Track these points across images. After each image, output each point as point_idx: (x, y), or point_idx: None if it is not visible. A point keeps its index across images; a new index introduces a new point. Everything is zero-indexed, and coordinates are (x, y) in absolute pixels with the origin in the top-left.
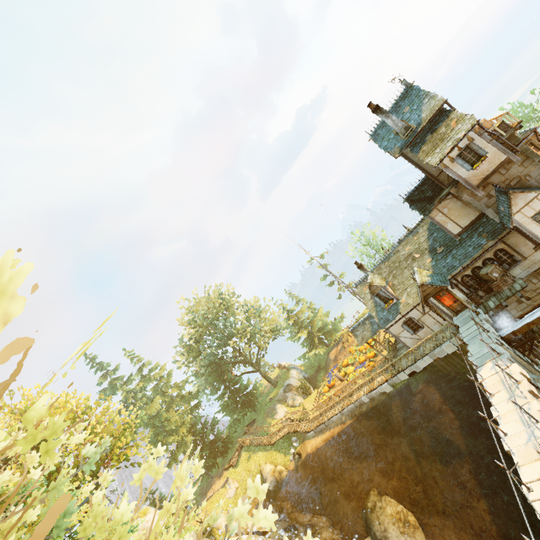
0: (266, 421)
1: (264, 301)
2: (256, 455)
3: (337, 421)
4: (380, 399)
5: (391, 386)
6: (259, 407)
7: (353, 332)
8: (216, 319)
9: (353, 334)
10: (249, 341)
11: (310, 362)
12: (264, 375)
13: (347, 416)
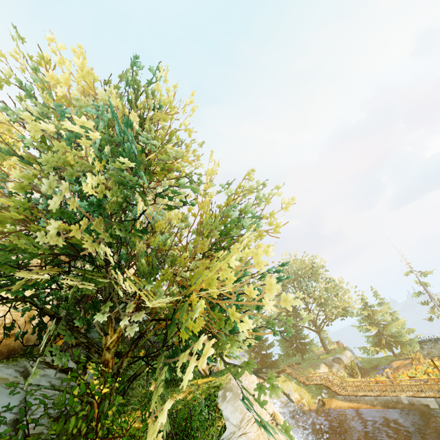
0: (308, 368)
1: (346, 285)
2: (291, 383)
3: (368, 401)
4: (420, 408)
5: (437, 404)
6: (307, 359)
7: (419, 343)
8: (302, 277)
9: (420, 345)
10: (320, 305)
11: (370, 359)
12: (321, 339)
13: (379, 402)
